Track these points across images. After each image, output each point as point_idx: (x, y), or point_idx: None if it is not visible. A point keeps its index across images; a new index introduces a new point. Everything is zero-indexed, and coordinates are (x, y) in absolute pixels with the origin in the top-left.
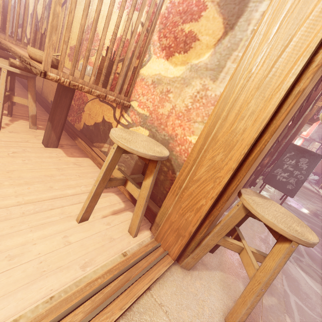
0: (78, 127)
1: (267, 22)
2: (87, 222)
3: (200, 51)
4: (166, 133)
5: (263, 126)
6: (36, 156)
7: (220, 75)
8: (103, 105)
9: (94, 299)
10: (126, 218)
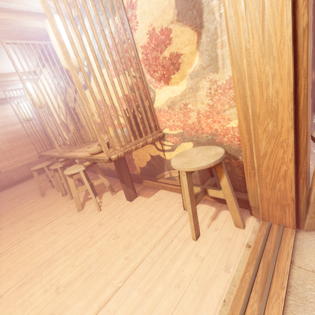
0: (137, 173)
1: (230, 5)
2: (201, 236)
3: (189, 60)
4: (207, 134)
5: (292, 78)
6: (131, 211)
7: (218, 64)
8: (144, 146)
9: (255, 289)
10: (224, 217)
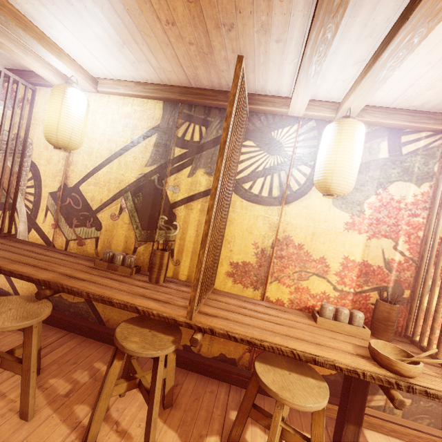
0: None
1: None
2: None
3: None
4: None
5: None
6: None
7: None
8: None
9: None
10: None
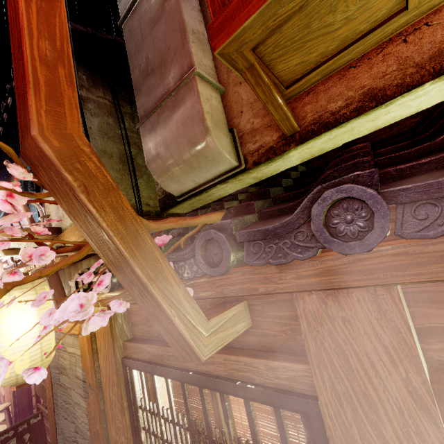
0: None
1: None
2: None
3: None
4: None
5: None
6: None
7: None
8: None
9: None
10: None
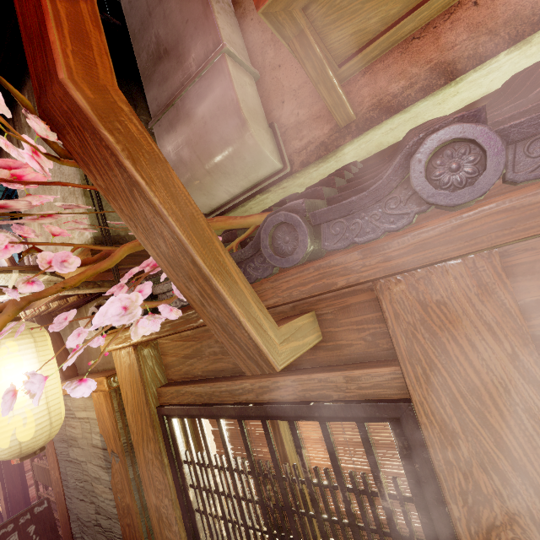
0: None
1: None
2: None
3: None
4: None
5: None
6: None
7: None
8: None
9: None
10: None
